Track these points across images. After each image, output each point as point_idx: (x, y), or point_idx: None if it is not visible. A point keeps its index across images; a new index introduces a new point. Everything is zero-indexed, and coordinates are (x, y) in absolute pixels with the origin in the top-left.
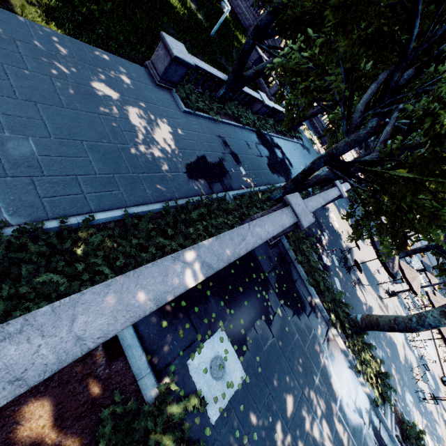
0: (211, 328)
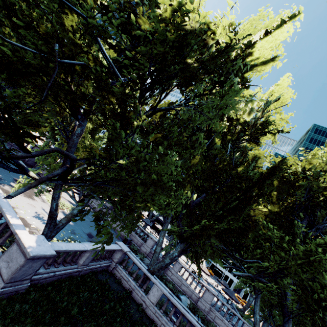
0: None
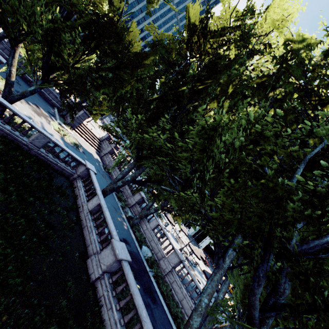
0: None
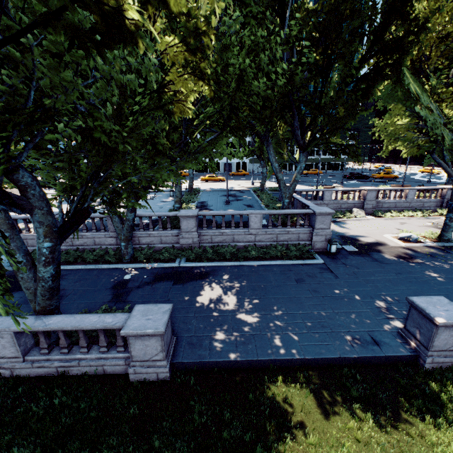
0: None
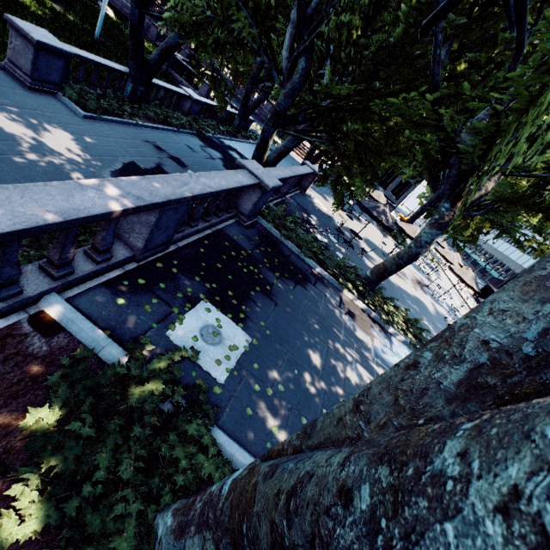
0: (190, 302)
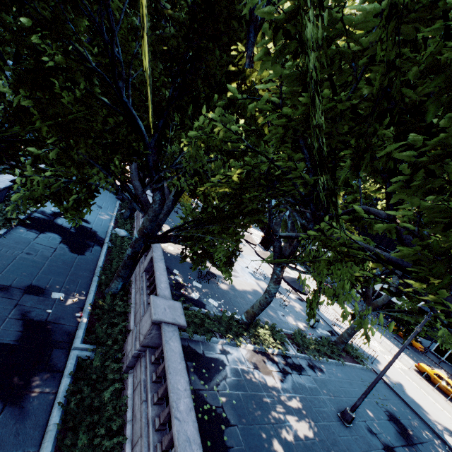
0: None
